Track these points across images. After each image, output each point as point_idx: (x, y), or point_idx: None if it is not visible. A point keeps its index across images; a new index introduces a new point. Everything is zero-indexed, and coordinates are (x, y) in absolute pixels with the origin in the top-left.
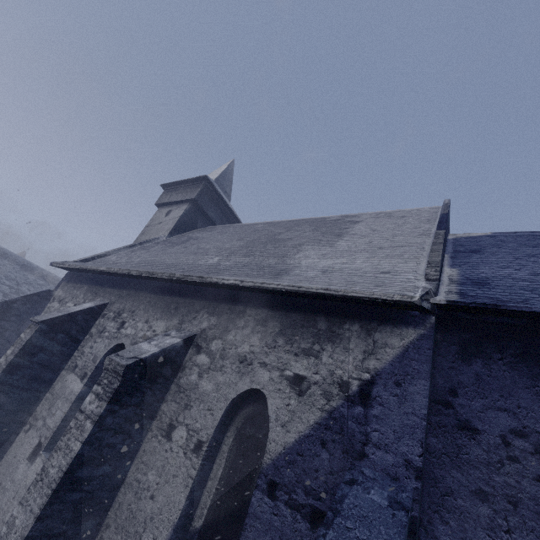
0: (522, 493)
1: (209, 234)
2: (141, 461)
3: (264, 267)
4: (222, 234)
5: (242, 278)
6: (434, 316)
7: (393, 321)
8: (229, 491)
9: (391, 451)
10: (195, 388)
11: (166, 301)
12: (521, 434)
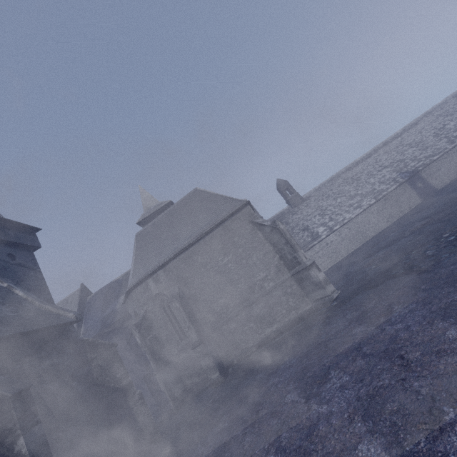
0: None
1: None
2: None
3: None
4: None
5: None
6: None
7: None
8: None
9: None
10: None
11: None
12: None
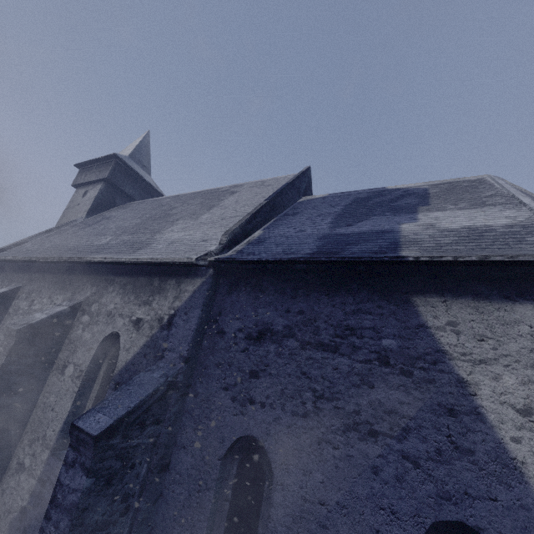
0: (235, 359)
1: (122, 213)
2: (46, 391)
3: (136, 243)
4: (131, 212)
5: (110, 256)
6: (212, 269)
7: (192, 275)
8: (102, 396)
9: (175, 352)
10: (80, 339)
11: (64, 279)
12: (242, 330)
